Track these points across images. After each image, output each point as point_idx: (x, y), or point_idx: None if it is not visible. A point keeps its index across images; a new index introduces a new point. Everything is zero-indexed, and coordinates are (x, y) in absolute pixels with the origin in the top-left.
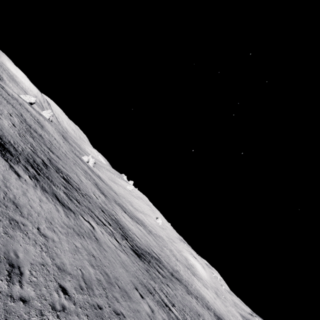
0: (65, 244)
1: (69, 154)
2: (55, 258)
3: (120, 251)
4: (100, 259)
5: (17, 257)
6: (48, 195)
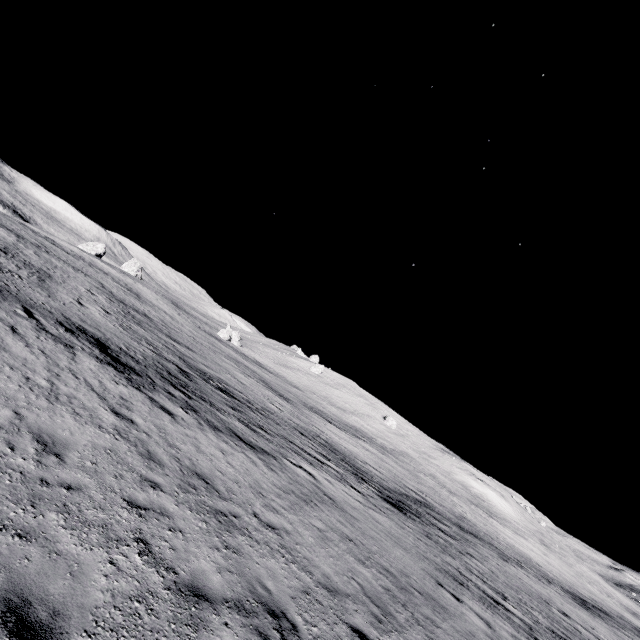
0: (303, 531)
1: (197, 335)
2: (311, 570)
3: (372, 509)
4: (361, 541)
5: (269, 593)
6: (224, 436)
